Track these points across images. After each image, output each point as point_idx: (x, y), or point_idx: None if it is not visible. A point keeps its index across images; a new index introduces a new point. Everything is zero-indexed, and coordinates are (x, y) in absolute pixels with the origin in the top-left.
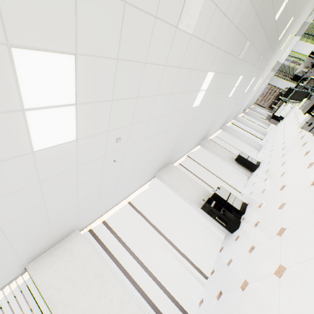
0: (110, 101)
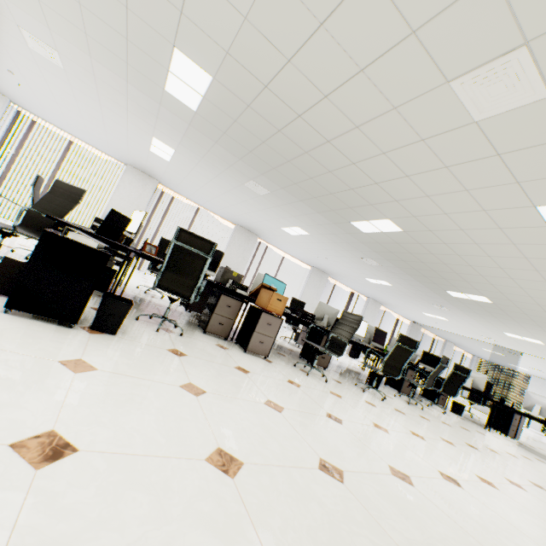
0: None
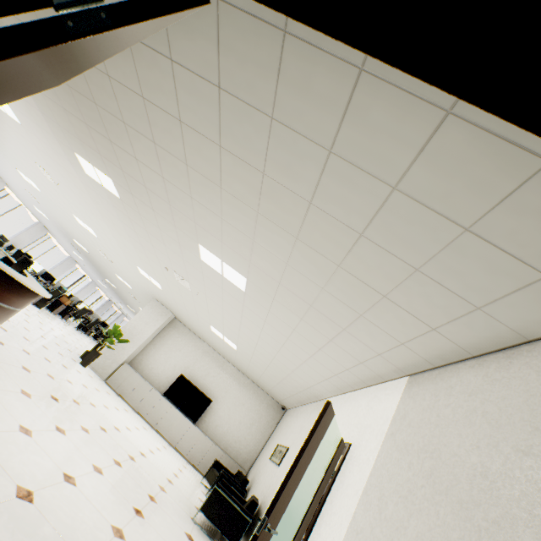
0: None
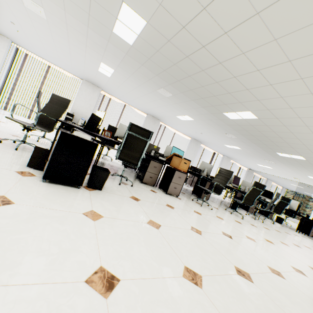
0: None
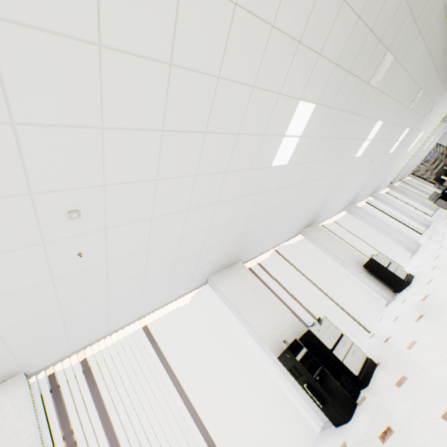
0: (6, 125)
